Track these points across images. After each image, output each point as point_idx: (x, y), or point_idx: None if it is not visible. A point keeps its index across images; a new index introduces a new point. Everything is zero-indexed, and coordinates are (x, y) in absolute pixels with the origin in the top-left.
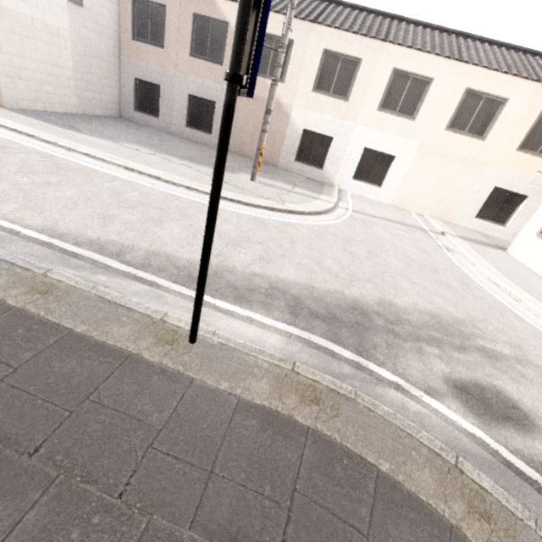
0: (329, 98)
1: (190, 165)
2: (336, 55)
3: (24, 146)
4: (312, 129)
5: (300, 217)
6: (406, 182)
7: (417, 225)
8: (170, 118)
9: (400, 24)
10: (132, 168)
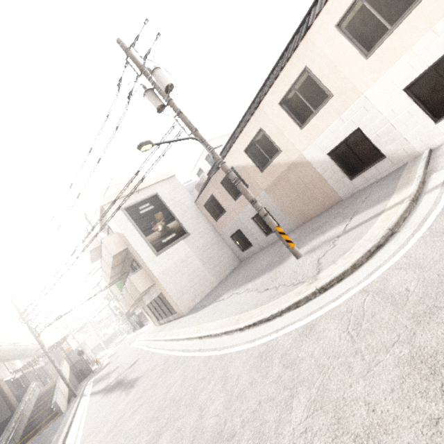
0: (317, 115)
1: (250, 286)
2: (288, 93)
3: (164, 355)
4: (333, 147)
5: (337, 288)
6: None
7: None
8: (256, 240)
9: (317, 5)
10: (200, 336)
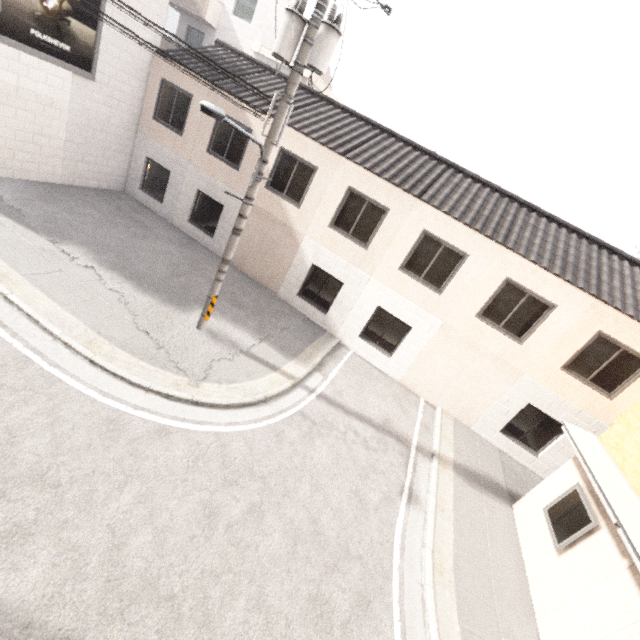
0: (347, 240)
1: (126, 292)
2: (362, 196)
3: None
4: (321, 267)
5: (205, 412)
6: (421, 361)
7: (404, 432)
8: (174, 207)
9: (455, 175)
10: (12, 301)
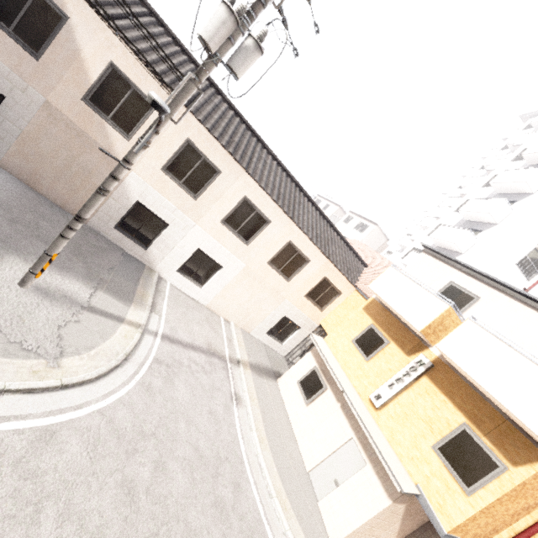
0: (178, 187)
1: None
2: (199, 152)
3: None
4: (148, 206)
5: (79, 393)
6: (226, 291)
7: (221, 350)
8: None
9: (262, 149)
10: None
